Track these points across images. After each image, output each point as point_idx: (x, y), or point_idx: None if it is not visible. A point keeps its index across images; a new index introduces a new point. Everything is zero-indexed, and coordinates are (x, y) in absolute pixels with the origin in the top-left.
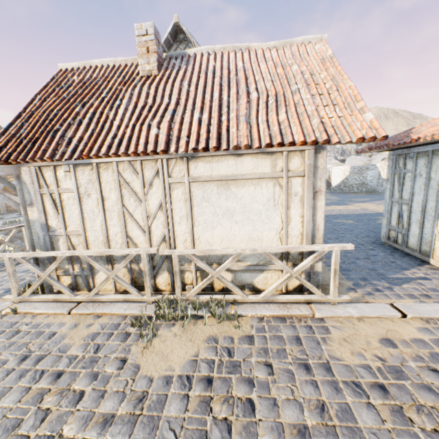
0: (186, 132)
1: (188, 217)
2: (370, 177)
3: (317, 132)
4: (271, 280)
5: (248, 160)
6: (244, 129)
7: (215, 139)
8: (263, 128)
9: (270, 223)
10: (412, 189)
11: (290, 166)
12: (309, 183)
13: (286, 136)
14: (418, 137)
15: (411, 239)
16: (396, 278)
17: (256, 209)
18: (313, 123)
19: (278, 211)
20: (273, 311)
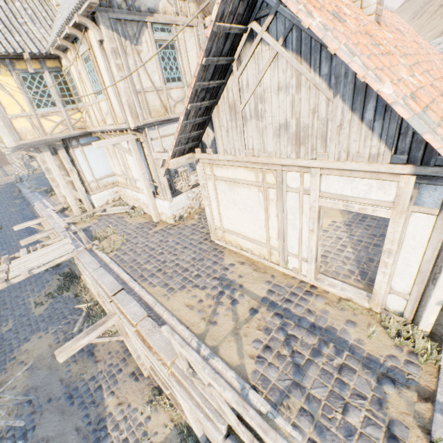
0: None
1: None
2: None
3: None
4: None
5: None
6: None
7: None
8: None
9: None
10: None
11: None
12: None
13: None
14: None
15: None
16: None
17: None
18: None
19: None
20: None
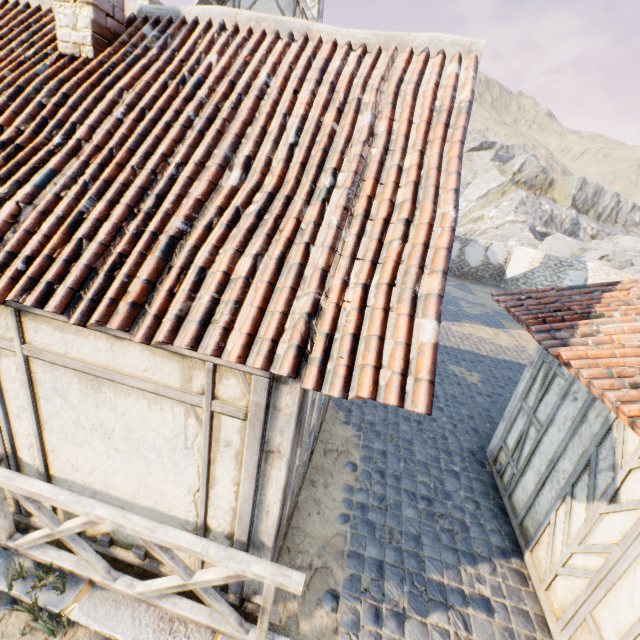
0: (31, 245)
1: (30, 413)
2: (569, 281)
3: (287, 341)
4: (179, 555)
5: (137, 350)
6: (140, 280)
7: (64, 290)
8: (183, 288)
9: (178, 473)
10: (554, 412)
11: (220, 390)
12: (252, 435)
13: (214, 328)
14: (568, 361)
15: (520, 493)
16: (436, 585)
17: (152, 442)
18: (298, 306)
19: (192, 459)
20: (139, 632)
